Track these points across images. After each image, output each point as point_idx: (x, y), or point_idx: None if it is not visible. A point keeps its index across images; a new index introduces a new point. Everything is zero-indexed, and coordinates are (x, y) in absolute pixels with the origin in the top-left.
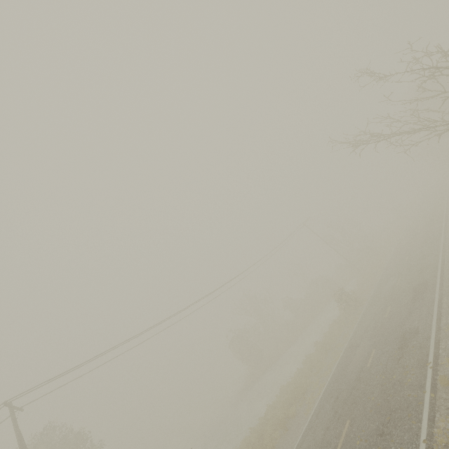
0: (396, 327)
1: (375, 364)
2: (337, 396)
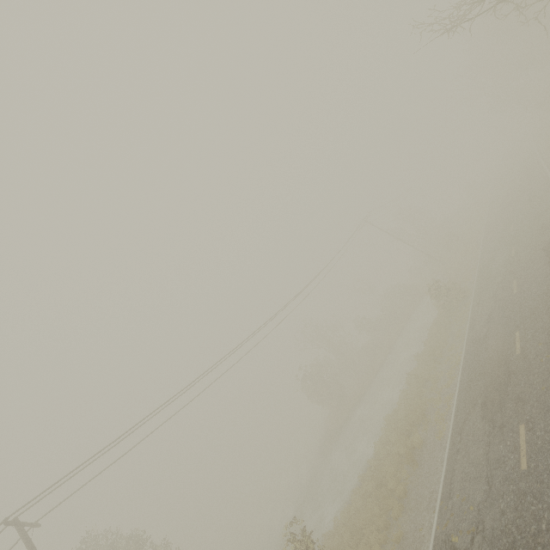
0: (540, 297)
1: (530, 347)
2: (484, 402)
